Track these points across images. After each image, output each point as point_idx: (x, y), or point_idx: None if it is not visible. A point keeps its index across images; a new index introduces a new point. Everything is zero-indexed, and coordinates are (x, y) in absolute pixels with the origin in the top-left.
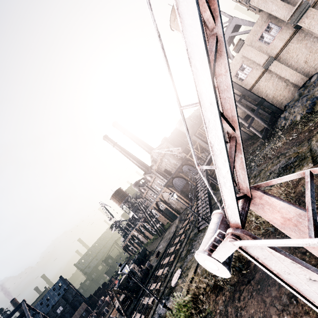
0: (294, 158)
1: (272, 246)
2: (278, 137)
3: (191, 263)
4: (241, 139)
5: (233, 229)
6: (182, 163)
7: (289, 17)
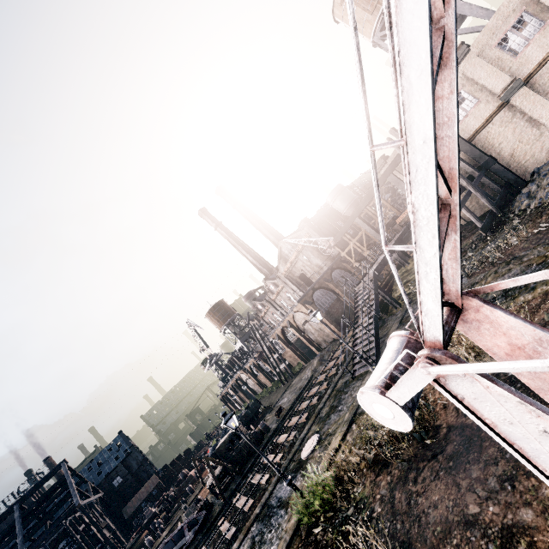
0: (537, 265)
1: (490, 378)
2: (513, 229)
3: (336, 426)
4: (459, 208)
5: (430, 350)
6: (331, 265)
7: None
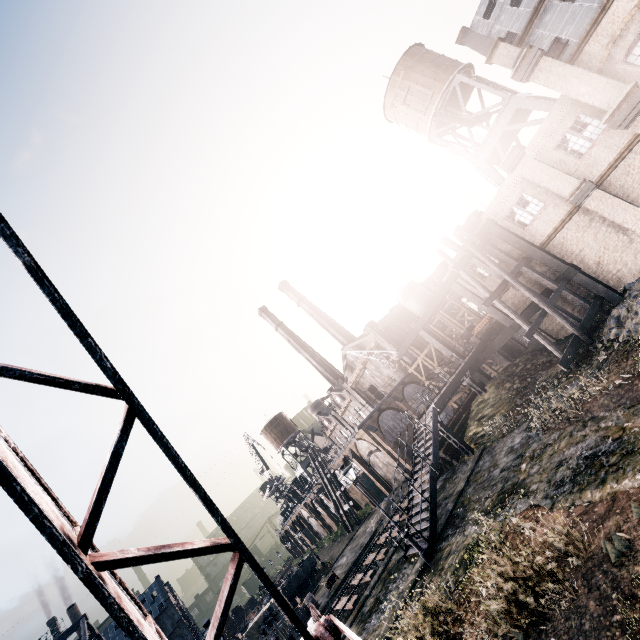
0: (613, 441)
1: None
2: (598, 368)
3: (372, 638)
4: (249, 563)
5: None
6: (403, 379)
7: (607, 116)
